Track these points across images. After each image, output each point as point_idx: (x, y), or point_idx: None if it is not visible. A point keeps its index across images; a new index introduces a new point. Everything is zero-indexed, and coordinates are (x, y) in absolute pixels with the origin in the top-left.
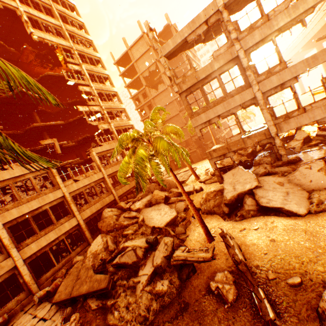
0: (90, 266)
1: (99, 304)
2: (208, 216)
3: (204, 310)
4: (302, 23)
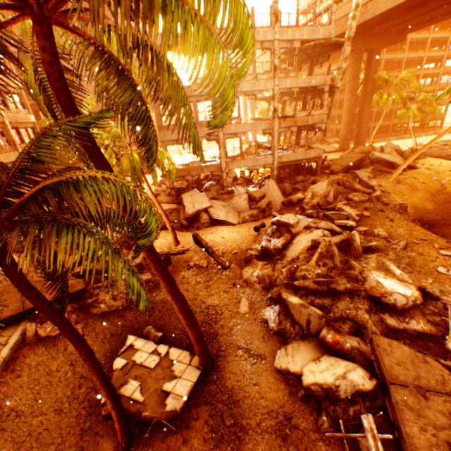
0: (42, 278)
1: (75, 306)
2: (163, 231)
3: (188, 277)
4: (255, 97)
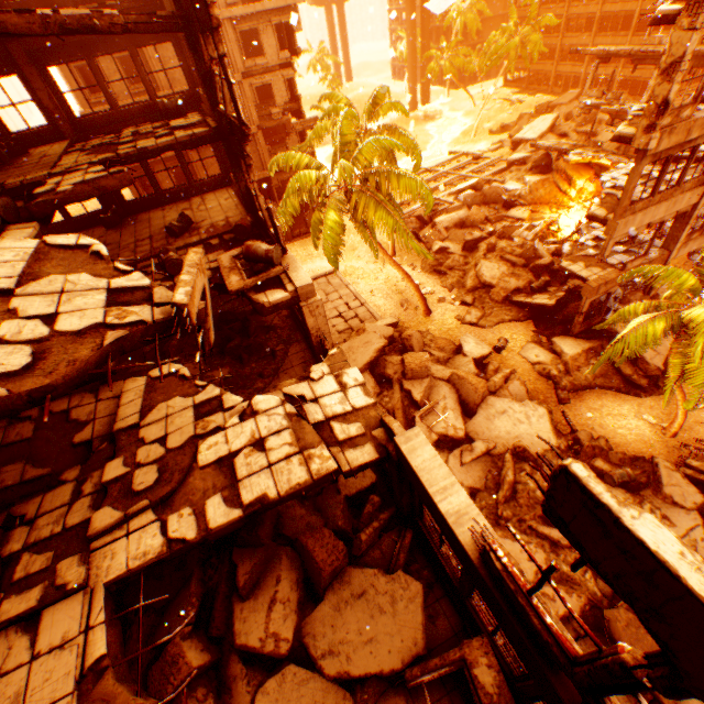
0: None
1: None
2: (581, 394)
3: None
4: None
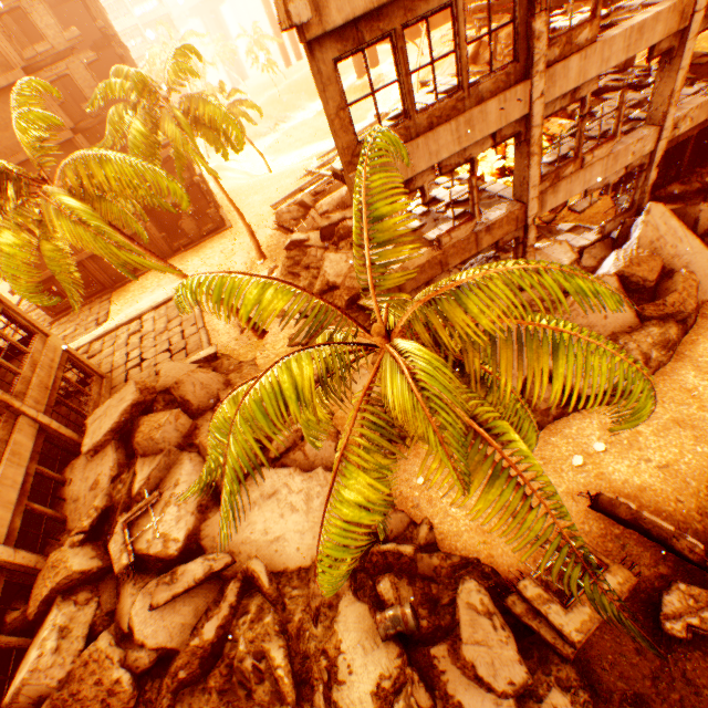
0: None
1: None
2: (419, 443)
3: (701, 689)
4: None
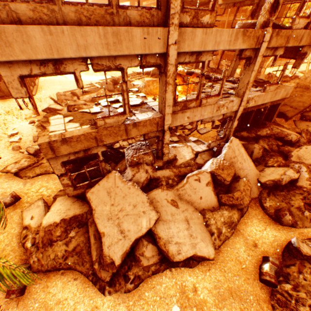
0: None
1: None
2: (52, 276)
3: None
4: None
